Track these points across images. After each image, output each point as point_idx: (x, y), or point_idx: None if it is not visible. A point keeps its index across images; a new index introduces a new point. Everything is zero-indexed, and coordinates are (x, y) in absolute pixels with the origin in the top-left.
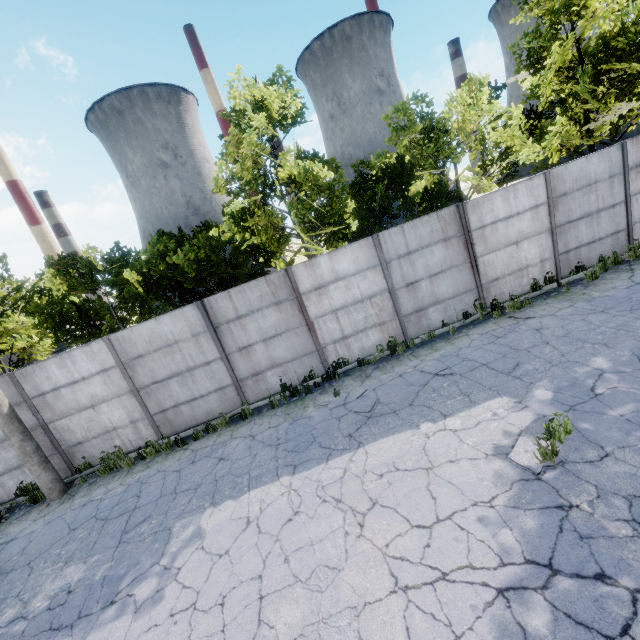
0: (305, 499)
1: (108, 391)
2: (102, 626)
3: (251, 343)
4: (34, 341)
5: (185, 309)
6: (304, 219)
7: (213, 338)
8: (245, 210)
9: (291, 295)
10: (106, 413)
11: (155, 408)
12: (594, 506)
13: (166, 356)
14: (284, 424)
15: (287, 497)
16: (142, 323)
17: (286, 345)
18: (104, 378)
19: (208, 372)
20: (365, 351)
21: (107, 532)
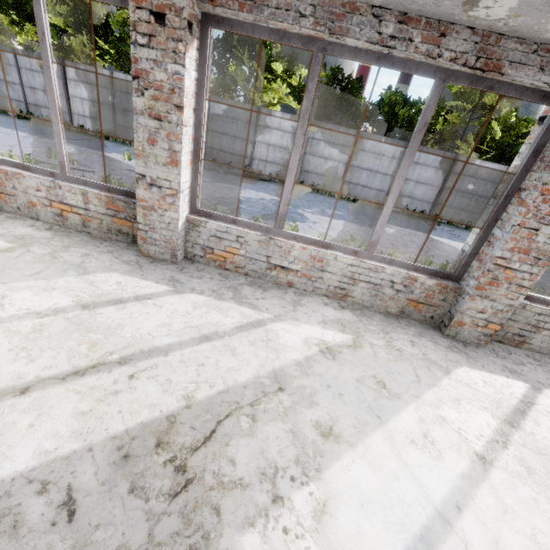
0: (434, 240)
1: (338, 157)
2: (366, 227)
3: (410, 179)
4: (272, 102)
5: (400, 142)
6: (478, 134)
7: (399, 164)
8: (451, 108)
9: (447, 169)
10: (328, 166)
11: (348, 179)
12: (544, 281)
13: (373, 158)
14: (411, 221)
15: (426, 236)
16: (378, 135)
17: (423, 191)
18: (341, 149)
19: (382, 179)
20: (452, 220)
21: (341, 209)
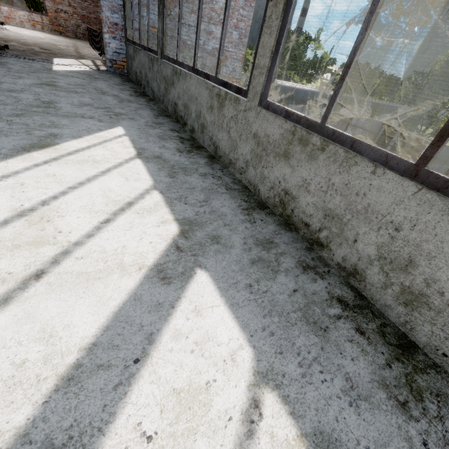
0: None
1: None
2: None
3: None
4: None
5: None
6: None
7: None
8: None
9: None
10: None
11: None
12: None
13: None
14: None
15: None
16: None
17: None
18: None
19: None
20: None
21: None
